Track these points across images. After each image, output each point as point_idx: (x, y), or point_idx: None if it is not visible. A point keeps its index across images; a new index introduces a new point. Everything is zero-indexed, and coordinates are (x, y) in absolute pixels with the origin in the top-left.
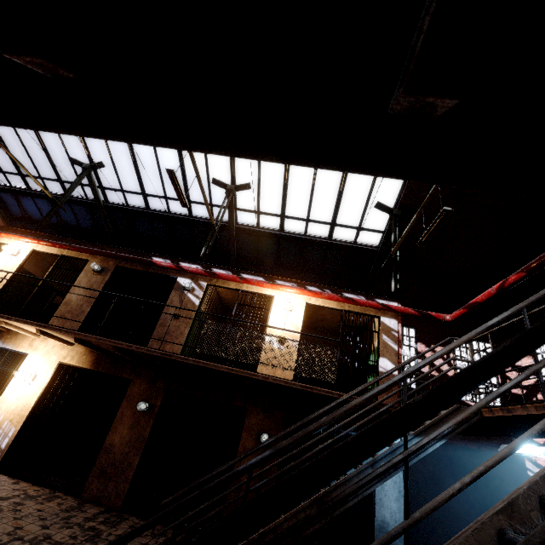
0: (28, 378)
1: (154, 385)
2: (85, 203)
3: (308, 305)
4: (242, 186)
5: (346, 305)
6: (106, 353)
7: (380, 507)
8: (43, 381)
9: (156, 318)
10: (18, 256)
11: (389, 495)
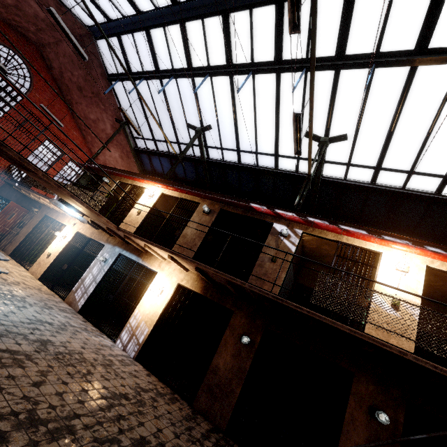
0: (157, 291)
1: (253, 321)
2: (192, 160)
3: None
4: (337, 138)
5: None
6: (212, 283)
7: None
8: (167, 296)
9: (254, 259)
10: (153, 197)
11: None
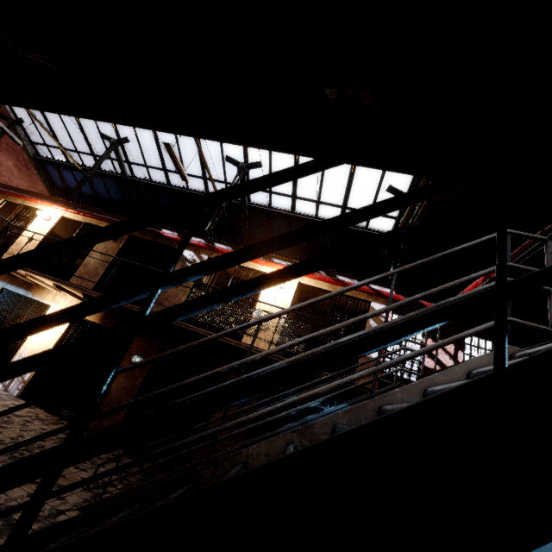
0: None
1: (150, 343)
2: (114, 177)
3: (307, 286)
4: (253, 165)
5: (338, 287)
6: (113, 312)
7: None
8: (61, 330)
9: None
10: (50, 221)
11: None
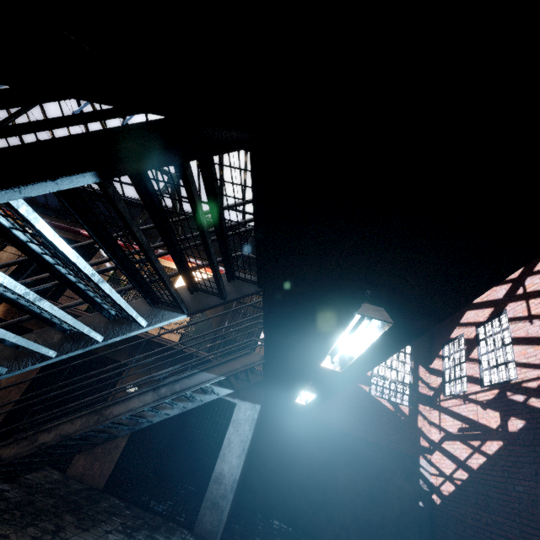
0: None
1: None
2: None
3: None
4: None
5: None
6: None
7: (221, 461)
8: None
9: None
10: None
11: (233, 451)
